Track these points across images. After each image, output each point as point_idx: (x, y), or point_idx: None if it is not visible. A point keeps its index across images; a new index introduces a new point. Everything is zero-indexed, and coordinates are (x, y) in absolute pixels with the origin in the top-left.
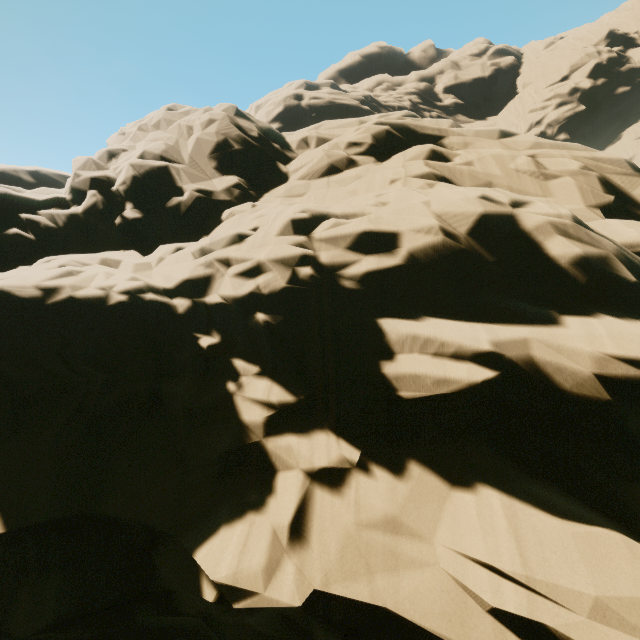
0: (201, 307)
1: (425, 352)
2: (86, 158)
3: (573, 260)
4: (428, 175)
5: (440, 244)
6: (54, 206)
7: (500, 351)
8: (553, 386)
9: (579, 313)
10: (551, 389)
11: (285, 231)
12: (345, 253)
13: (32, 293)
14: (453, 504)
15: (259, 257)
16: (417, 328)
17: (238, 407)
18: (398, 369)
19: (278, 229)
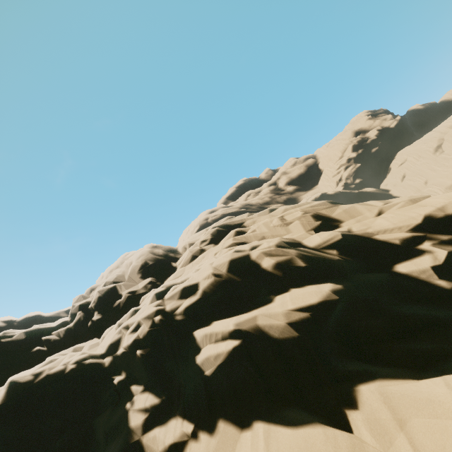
0: (117, 358)
1: (211, 342)
2: (79, 296)
3: (273, 266)
4: (232, 244)
5: (214, 281)
6: (61, 327)
7: (239, 327)
8: (270, 338)
9: (284, 292)
10: (271, 340)
11: (153, 300)
12: (177, 301)
13: (28, 378)
14: (240, 443)
15: (138, 319)
16: (206, 330)
17: (129, 418)
18: (200, 357)
19: (150, 300)
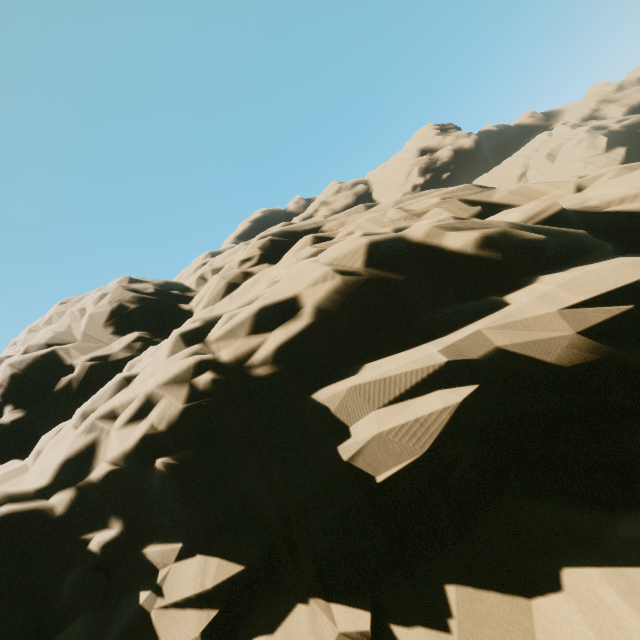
0: (90, 491)
1: (382, 405)
2: None
3: (477, 244)
4: (318, 252)
5: (342, 285)
6: None
7: (464, 358)
8: (550, 370)
9: (518, 287)
10: (551, 375)
11: (175, 348)
12: (247, 340)
13: None
14: (550, 635)
15: (145, 388)
16: (358, 380)
17: (159, 633)
18: (360, 445)
19: (167, 350)
